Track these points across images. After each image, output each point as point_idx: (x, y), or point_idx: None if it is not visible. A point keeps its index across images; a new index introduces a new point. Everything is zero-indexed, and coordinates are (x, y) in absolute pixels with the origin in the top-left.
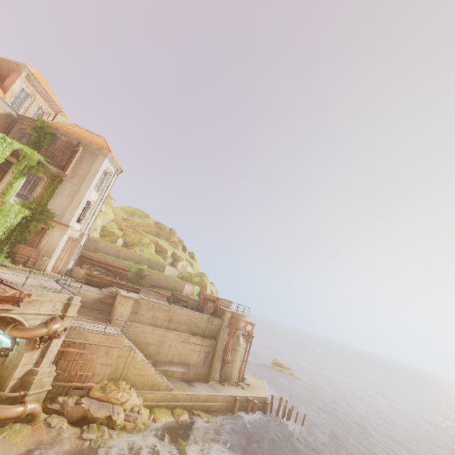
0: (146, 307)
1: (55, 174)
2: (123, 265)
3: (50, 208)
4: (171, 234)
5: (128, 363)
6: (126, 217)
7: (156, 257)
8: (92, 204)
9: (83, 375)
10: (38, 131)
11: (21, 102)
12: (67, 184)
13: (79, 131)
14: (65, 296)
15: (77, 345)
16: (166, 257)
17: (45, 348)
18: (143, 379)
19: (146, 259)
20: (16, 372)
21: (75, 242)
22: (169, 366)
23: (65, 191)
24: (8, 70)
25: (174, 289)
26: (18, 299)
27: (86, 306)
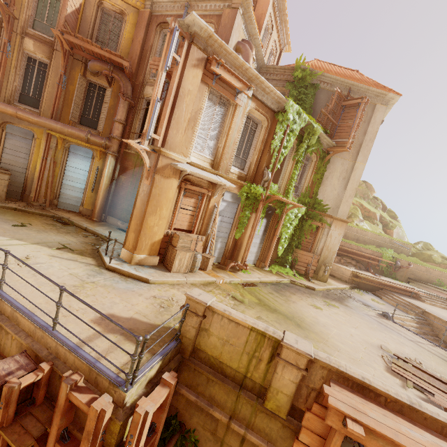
0: None
1: (324, 149)
2: (371, 253)
3: (320, 199)
4: (368, 190)
5: None
6: None
7: (376, 228)
8: None
9: None
10: (295, 87)
11: None
12: (336, 161)
13: (334, 69)
14: None
15: None
16: (376, 224)
17: None
18: None
19: (388, 240)
20: None
21: None
22: None
23: (335, 172)
24: None
25: (438, 283)
26: None
27: None
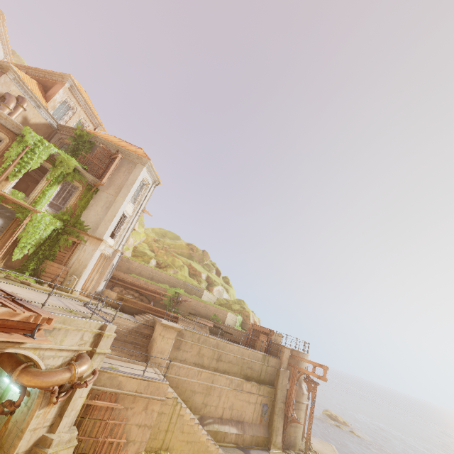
0: (191, 341)
1: (91, 183)
2: (157, 288)
3: (83, 220)
4: (204, 257)
5: (172, 424)
6: (158, 238)
7: (191, 280)
8: (127, 217)
9: (113, 442)
10: (76, 140)
11: (62, 114)
12: (102, 194)
13: (117, 141)
14: (97, 324)
15: (107, 396)
16: (200, 280)
17: (65, 402)
18: (191, 448)
19: (182, 282)
20: (22, 441)
21: (107, 260)
22: (219, 425)
23: (100, 202)
24: (53, 82)
25: (215, 318)
26: (32, 326)
27: (119, 338)
